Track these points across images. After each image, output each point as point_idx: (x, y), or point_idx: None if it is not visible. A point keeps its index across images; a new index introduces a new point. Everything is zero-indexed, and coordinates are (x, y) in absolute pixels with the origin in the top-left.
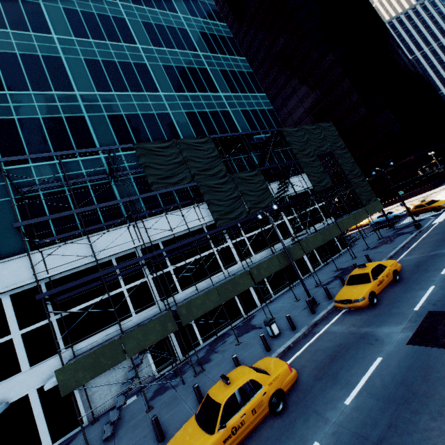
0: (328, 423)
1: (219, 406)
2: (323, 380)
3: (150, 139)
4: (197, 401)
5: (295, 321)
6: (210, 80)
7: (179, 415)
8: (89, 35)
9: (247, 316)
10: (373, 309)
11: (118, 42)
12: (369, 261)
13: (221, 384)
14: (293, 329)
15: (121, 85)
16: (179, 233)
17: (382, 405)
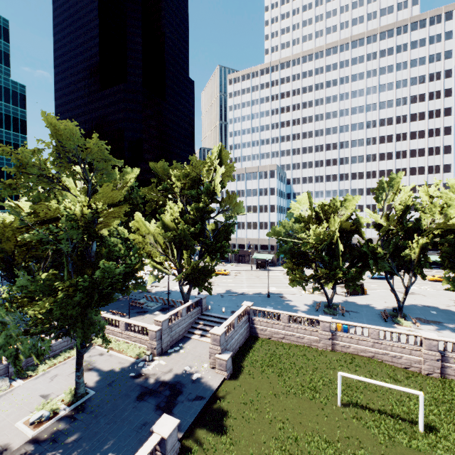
0: None
1: None
2: None
3: None
4: None
5: None
6: None
7: None
8: None
9: None
10: None
11: None
12: None
13: None
14: None
15: None
16: None
17: None
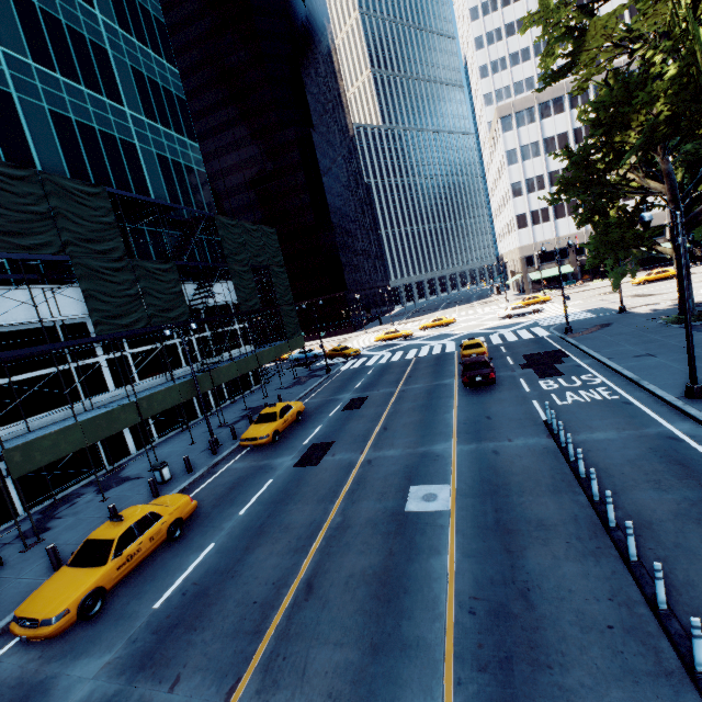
0: (224, 529)
1: (112, 541)
2: (222, 506)
3: None
4: (44, 569)
5: (191, 464)
6: (111, 75)
7: (13, 591)
8: None
9: (112, 467)
10: (275, 445)
11: None
12: (280, 401)
13: (110, 525)
14: (189, 472)
15: None
16: (1, 327)
17: (267, 507)
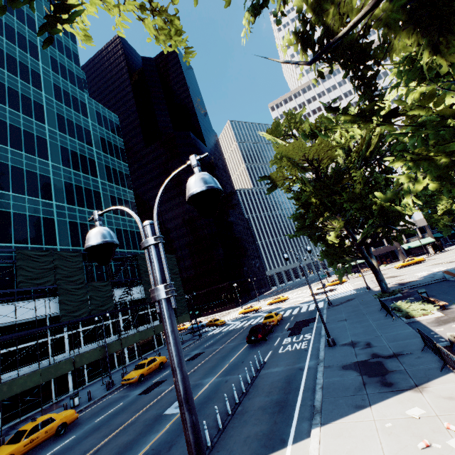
0: (84, 429)
1: (27, 430)
2: (92, 417)
3: (28, 236)
4: None
5: (93, 396)
6: (100, 201)
7: None
8: (9, 144)
9: (56, 400)
10: (139, 383)
11: (33, 155)
12: (160, 356)
13: (30, 423)
14: (89, 400)
15: (21, 188)
16: (21, 320)
17: (109, 416)
